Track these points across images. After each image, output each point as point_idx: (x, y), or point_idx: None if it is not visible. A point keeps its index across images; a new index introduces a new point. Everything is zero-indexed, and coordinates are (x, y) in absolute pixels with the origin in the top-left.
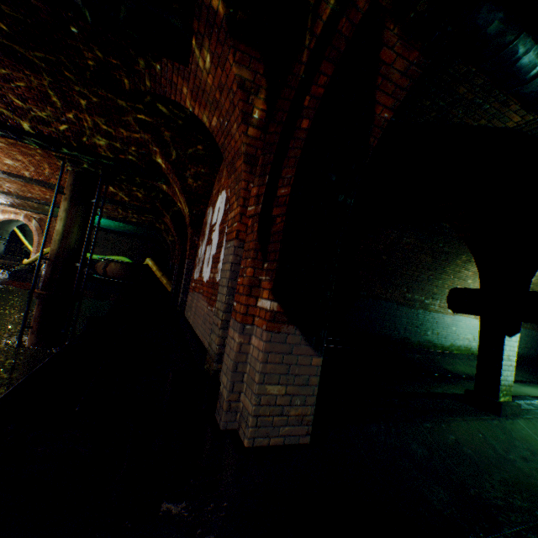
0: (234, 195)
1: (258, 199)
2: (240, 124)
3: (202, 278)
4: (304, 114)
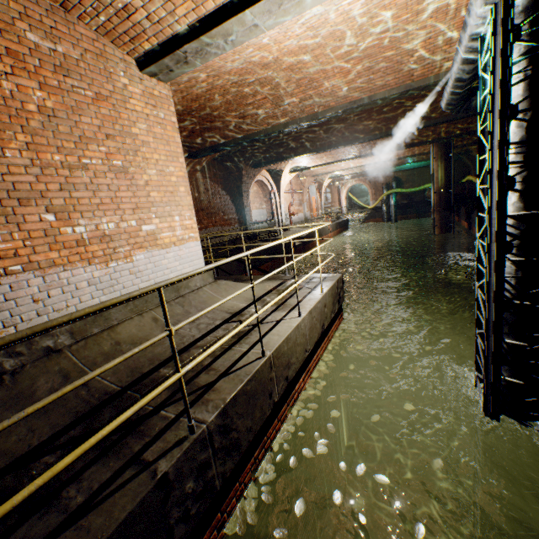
0: None
1: None
2: None
3: None
4: None
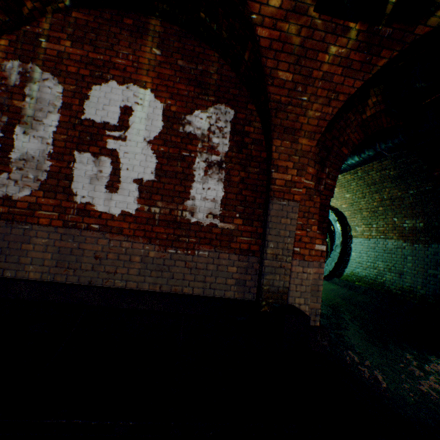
0: (291, 162)
1: (318, 180)
2: (326, 121)
3: (78, 205)
4: (344, 144)
